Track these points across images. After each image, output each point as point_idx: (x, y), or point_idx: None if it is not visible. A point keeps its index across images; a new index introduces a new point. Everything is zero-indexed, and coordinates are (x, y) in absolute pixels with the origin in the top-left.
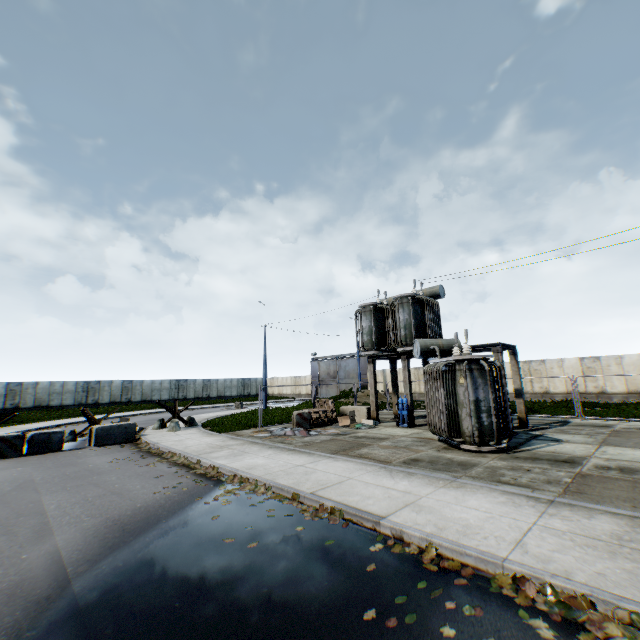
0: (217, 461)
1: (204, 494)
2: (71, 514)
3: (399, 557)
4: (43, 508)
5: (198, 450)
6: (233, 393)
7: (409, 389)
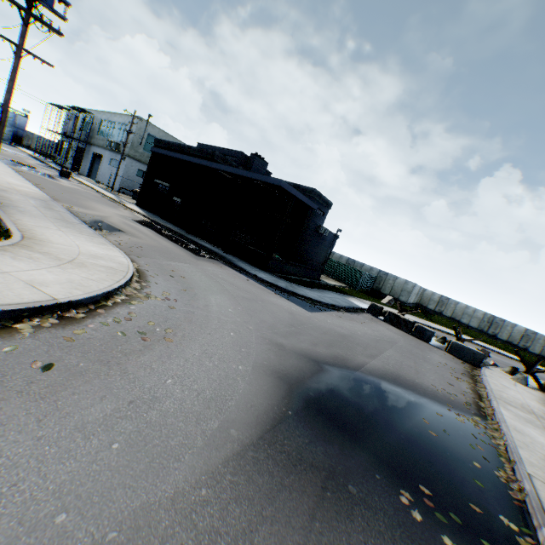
0: (501, 409)
1: (456, 408)
2: (388, 360)
3: (509, 538)
4: (383, 352)
5: (504, 397)
6: None
7: None
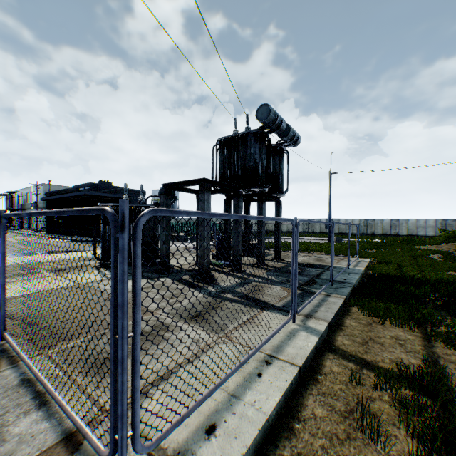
0: None
1: None
2: None
3: None
4: None
5: None
6: (427, 233)
7: (224, 229)
